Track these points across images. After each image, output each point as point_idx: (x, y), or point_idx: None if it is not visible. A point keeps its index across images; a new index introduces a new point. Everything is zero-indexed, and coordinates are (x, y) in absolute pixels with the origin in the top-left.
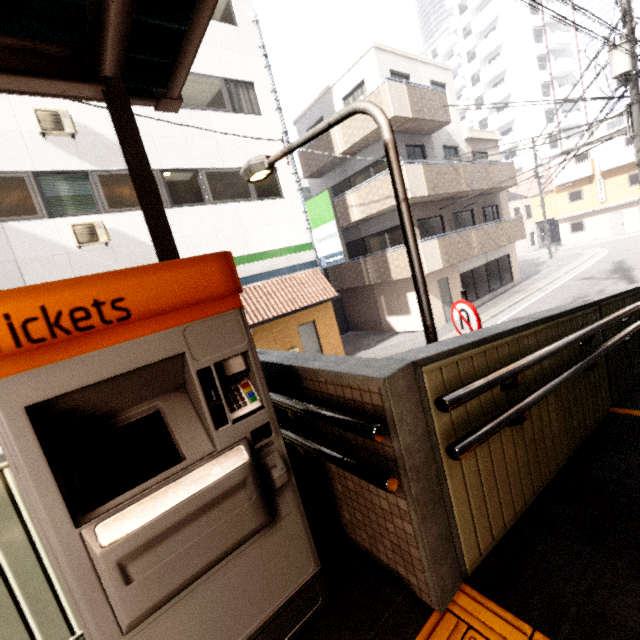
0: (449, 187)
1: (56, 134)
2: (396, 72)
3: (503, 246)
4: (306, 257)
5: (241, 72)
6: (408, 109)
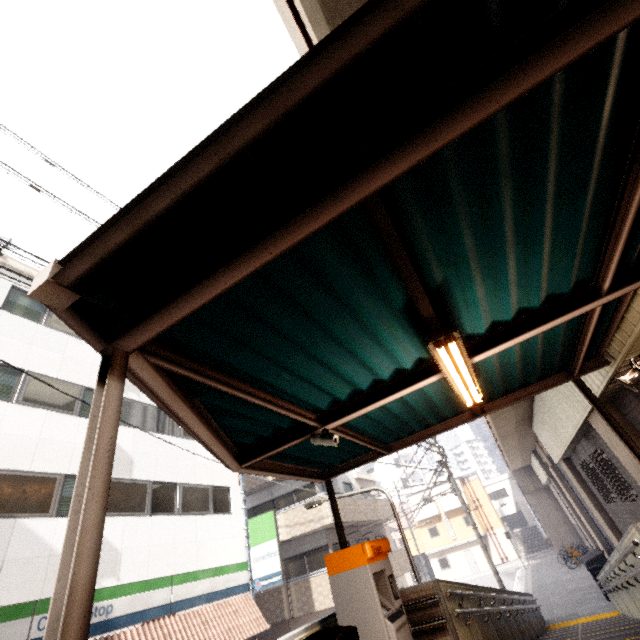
0: (354, 516)
1: None
2: None
3: (398, 576)
4: (241, 578)
5: None
6: None
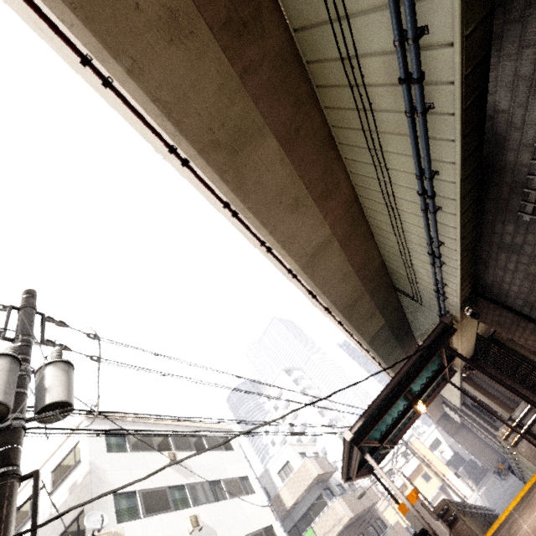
0: (357, 508)
1: (196, 529)
2: (300, 452)
3: None
4: None
5: (242, 471)
6: (320, 469)
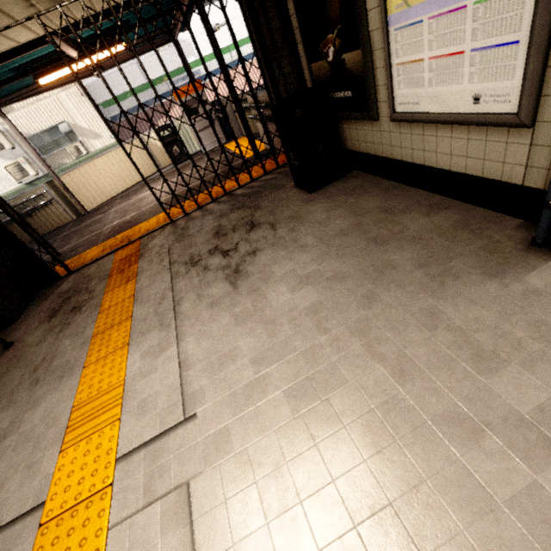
0: None
1: None
2: None
3: None
4: None
5: None
6: None
